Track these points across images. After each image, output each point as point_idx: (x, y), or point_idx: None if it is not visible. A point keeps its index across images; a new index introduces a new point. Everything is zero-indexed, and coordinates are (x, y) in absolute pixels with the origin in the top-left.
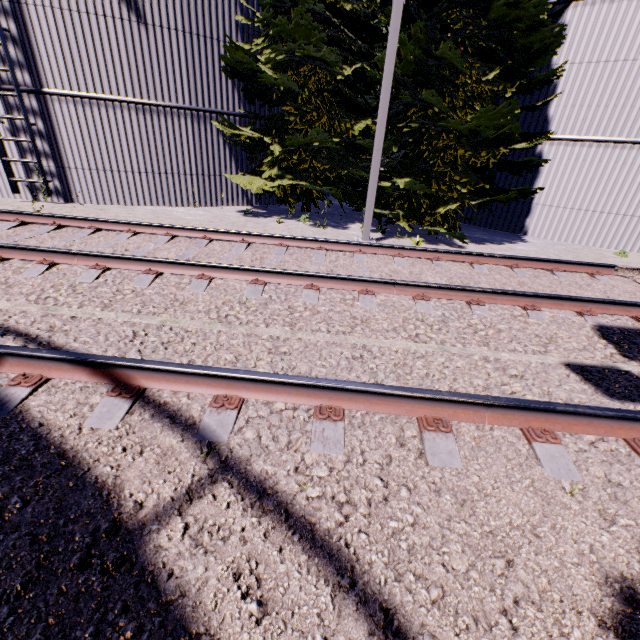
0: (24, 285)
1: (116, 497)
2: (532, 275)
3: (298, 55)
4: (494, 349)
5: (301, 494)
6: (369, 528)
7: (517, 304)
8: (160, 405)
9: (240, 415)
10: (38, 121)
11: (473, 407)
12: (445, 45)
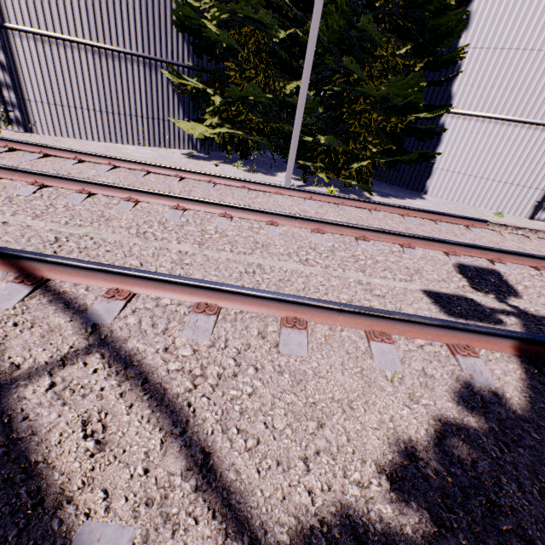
0: None
1: None
2: (419, 223)
3: (240, 16)
4: (369, 275)
5: (162, 366)
6: (212, 394)
7: (397, 242)
8: (58, 293)
9: (128, 305)
10: (0, 53)
11: (328, 311)
12: (365, 18)
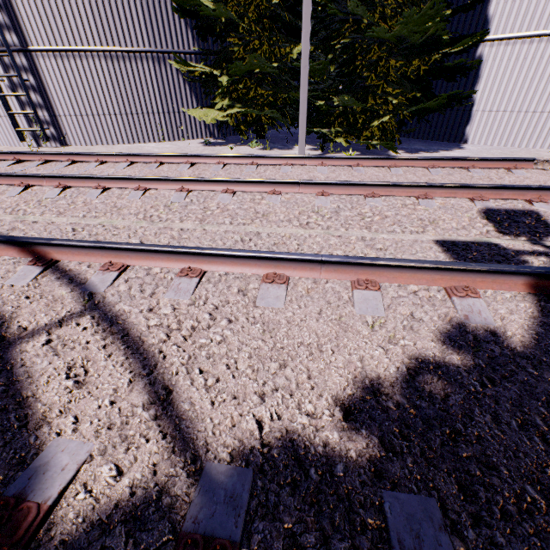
0: (5, 202)
1: (7, 323)
2: (446, 173)
3: None
4: (374, 231)
5: (141, 323)
6: (182, 343)
7: (412, 195)
8: (64, 271)
9: (121, 276)
10: (29, 77)
11: (310, 265)
12: None
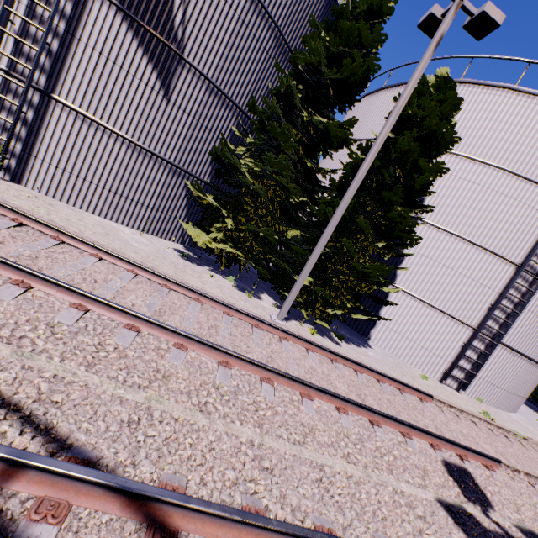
0: None
1: None
2: (391, 392)
3: (268, 173)
4: (397, 478)
5: None
6: None
7: (398, 429)
8: None
9: None
10: (30, 111)
11: None
12: (364, 219)
